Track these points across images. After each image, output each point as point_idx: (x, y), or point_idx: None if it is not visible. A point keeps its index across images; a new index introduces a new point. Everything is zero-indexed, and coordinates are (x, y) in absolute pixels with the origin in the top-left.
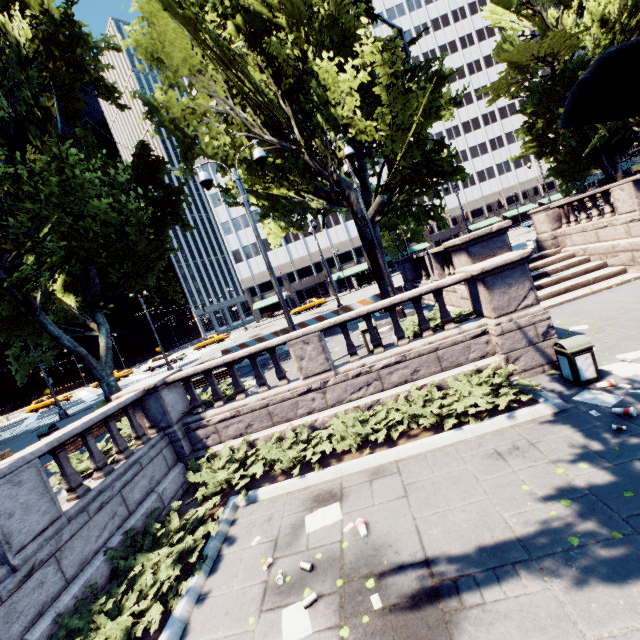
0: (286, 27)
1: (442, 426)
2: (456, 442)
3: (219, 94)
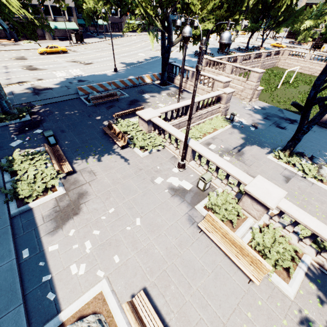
0: None
1: (216, 129)
2: (221, 132)
3: None
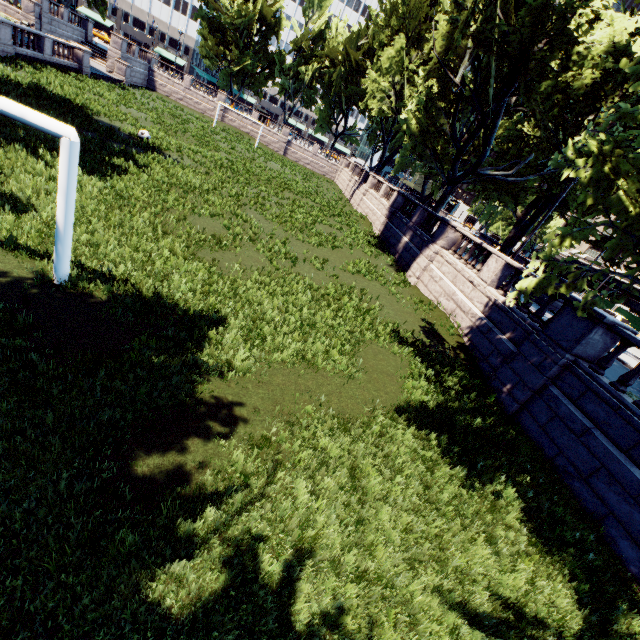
0: None
1: None
2: None
3: None
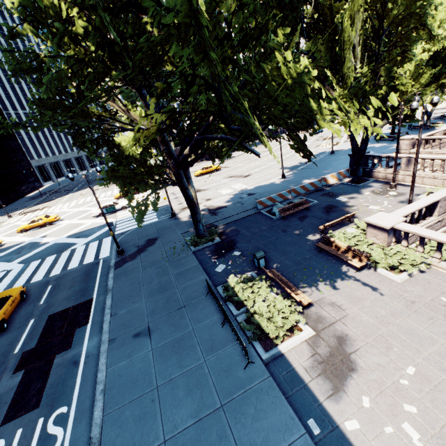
0: None
1: None
2: None
3: (357, 32)
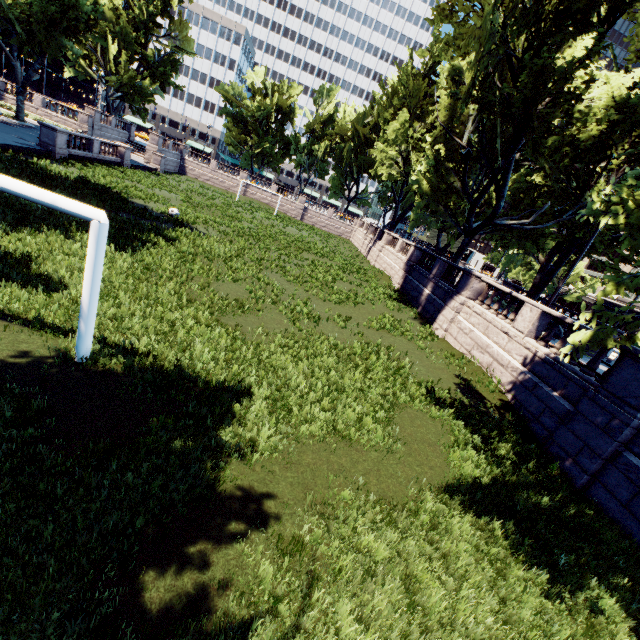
0: (111, 15)
1: None
2: None
3: None
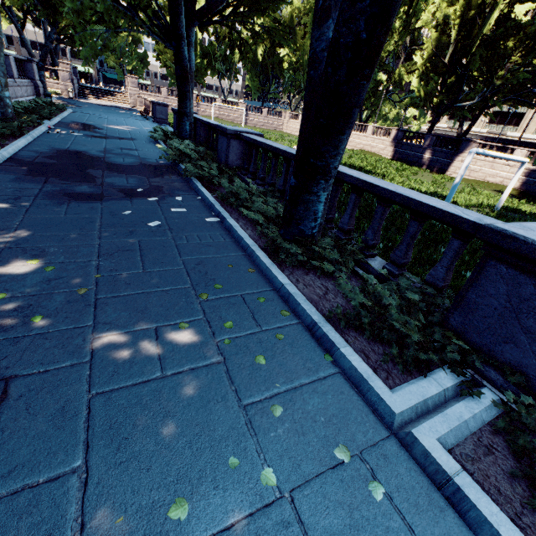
0: None
1: None
2: None
3: None
